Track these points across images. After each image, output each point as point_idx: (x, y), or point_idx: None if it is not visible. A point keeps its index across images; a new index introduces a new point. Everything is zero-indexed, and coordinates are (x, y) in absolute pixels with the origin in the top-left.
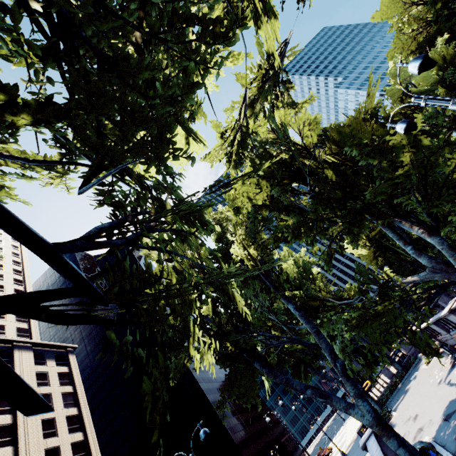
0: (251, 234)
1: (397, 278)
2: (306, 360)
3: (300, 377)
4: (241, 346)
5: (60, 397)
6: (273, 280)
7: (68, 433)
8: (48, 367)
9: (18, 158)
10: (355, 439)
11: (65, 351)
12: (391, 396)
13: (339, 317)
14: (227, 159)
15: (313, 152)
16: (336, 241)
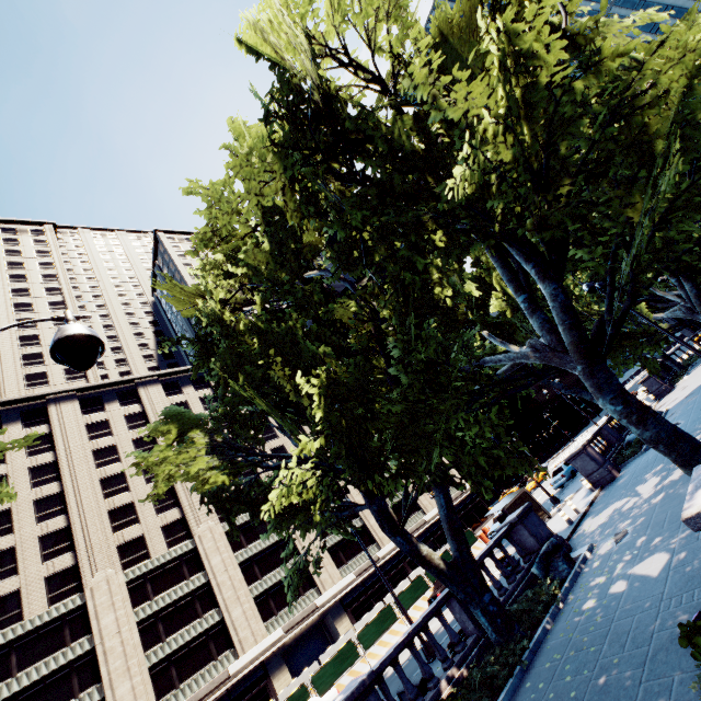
0: None
1: (649, 313)
2: None
3: None
4: None
5: None
6: None
7: None
8: None
9: None
10: None
11: None
12: None
13: None
14: None
15: None
16: None
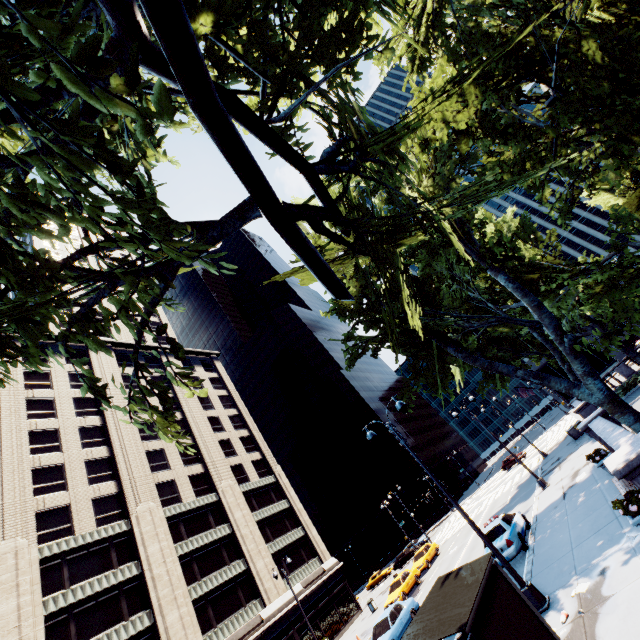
0: (444, 183)
1: None
2: (504, 356)
3: (494, 377)
4: (433, 328)
5: (218, 399)
6: (475, 246)
7: (234, 429)
8: (198, 372)
9: (178, 92)
10: (562, 441)
11: (209, 358)
12: (624, 396)
13: (575, 285)
14: (407, 55)
15: (564, 11)
16: (581, 179)
